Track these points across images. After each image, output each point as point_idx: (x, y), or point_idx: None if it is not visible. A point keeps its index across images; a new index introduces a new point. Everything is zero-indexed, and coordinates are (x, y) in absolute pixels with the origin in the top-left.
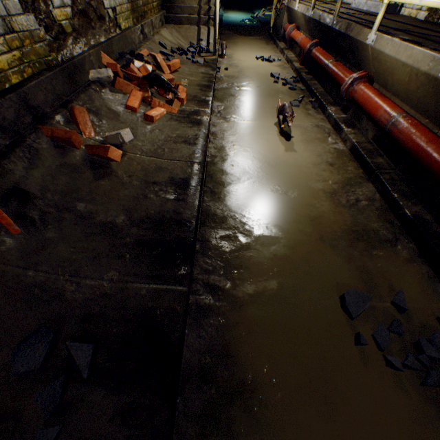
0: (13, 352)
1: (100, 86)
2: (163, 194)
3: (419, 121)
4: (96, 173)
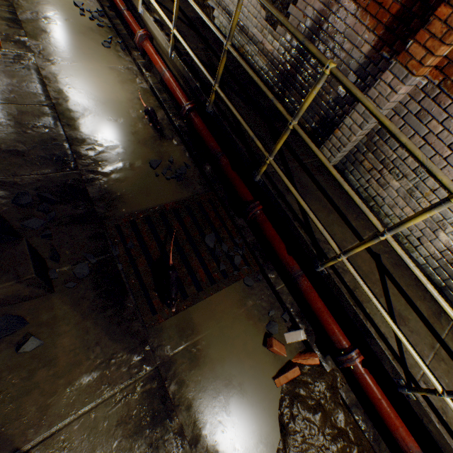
0: (13, 203)
1: None
2: (37, 130)
3: (175, 73)
4: None
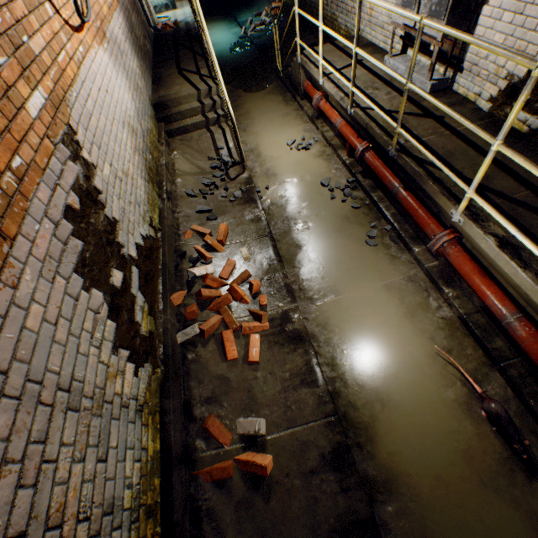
0: None
1: (193, 347)
2: (327, 486)
3: (533, 315)
4: (262, 492)
